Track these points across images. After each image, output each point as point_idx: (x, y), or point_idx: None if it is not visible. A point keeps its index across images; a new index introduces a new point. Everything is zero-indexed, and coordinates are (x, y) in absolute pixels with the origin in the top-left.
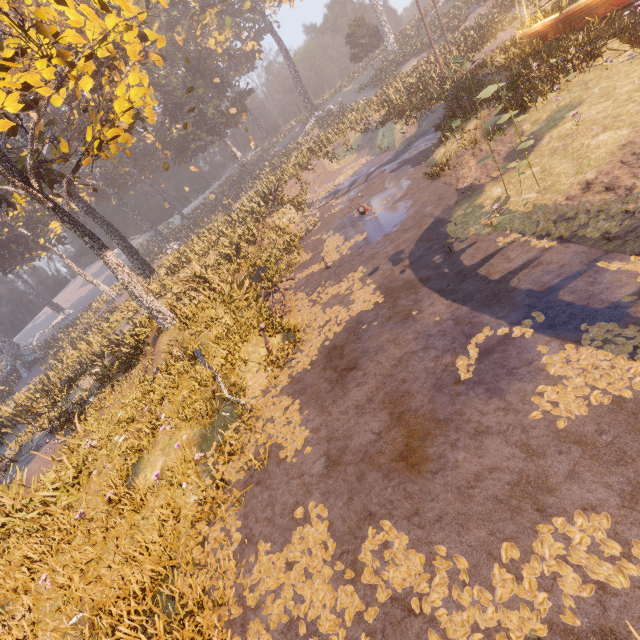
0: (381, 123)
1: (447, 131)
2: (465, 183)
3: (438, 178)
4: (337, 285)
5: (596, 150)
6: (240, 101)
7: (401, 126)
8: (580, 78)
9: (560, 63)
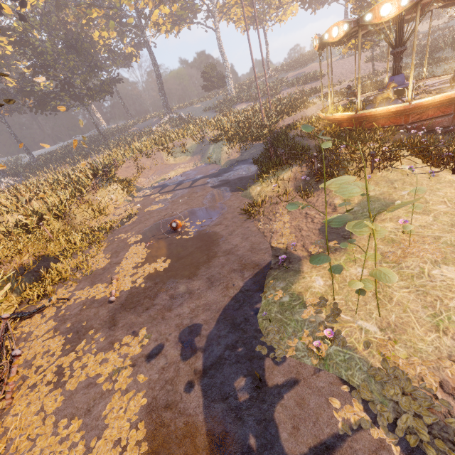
0: (213, 140)
1: (264, 171)
2: (279, 243)
3: (252, 218)
4: (103, 354)
5: (450, 293)
6: (108, 84)
7: (228, 149)
8: (384, 174)
9: (370, 155)
